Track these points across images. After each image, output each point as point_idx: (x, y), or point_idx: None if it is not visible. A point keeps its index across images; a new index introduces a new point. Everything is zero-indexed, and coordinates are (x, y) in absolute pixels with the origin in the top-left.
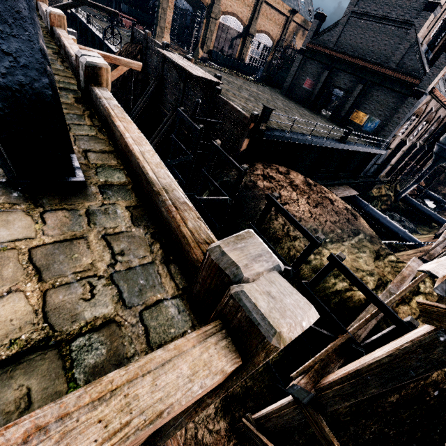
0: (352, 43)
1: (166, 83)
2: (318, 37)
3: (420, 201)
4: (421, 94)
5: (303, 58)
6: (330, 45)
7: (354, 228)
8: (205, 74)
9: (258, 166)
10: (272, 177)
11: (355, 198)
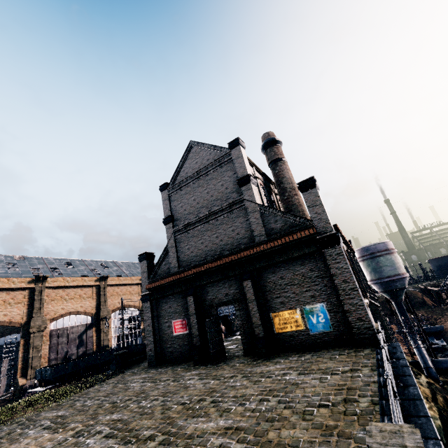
0: (197, 252)
1: None
2: (155, 273)
3: None
4: (335, 236)
5: (153, 303)
6: (174, 270)
7: None
8: None
9: None
10: None
11: None
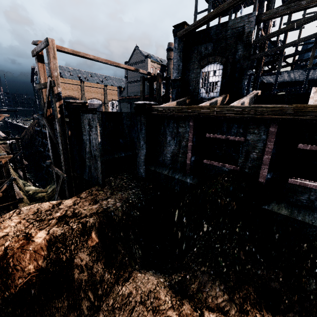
0: (132, 91)
1: None
2: (121, 94)
3: None
4: None
5: (120, 103)
6: (126, 95)
7: None
8: None
9: None
10: None
11: None
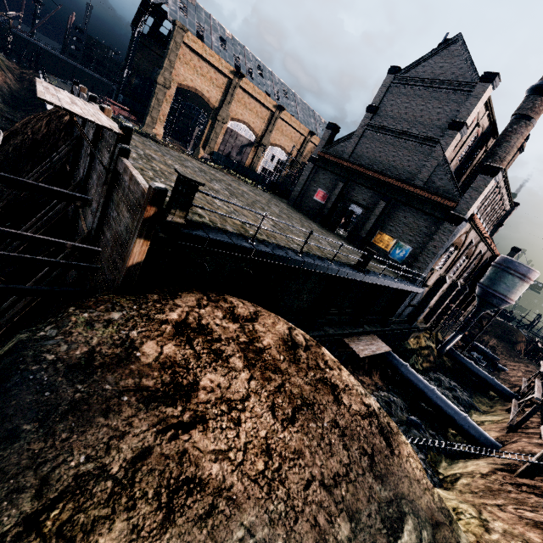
0: (370, 156)
1: (83, 150)
2: (331, 147)
3: (467, 354)
4: (460, 219)
5: (314, 168)
6: (345, 156)
7: (388, 498)
8: (95, 116)
9: (185, 301)
10: (206, 328)
11: (387, 354)
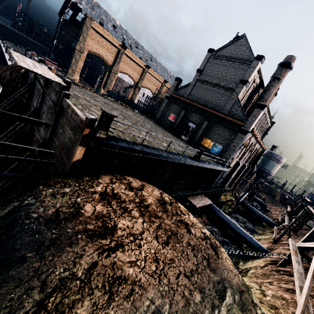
0: (199, 96)
1: (35, 91)
2: (177, 90)
3: (251, 203)
4: (247, 132)
5: (168, 102)
6: (185, 96)
7: (217, 280)
8: (49, 75)
9: (103, 180)
10: (117, 195)
11: (210, 205)
